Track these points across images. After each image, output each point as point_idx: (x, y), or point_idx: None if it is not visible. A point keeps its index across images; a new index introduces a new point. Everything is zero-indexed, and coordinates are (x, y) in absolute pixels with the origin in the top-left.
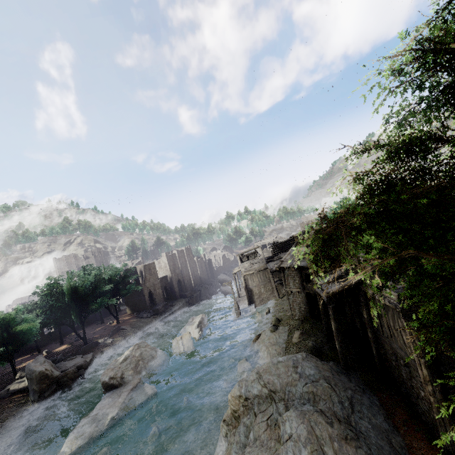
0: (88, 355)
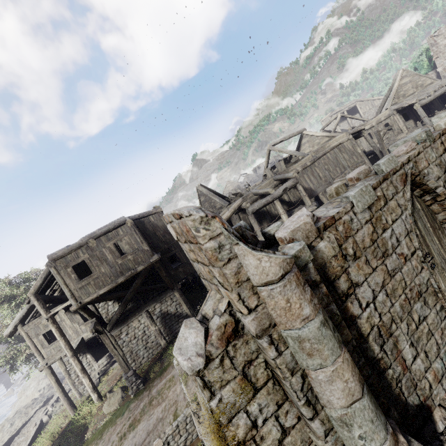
0: None
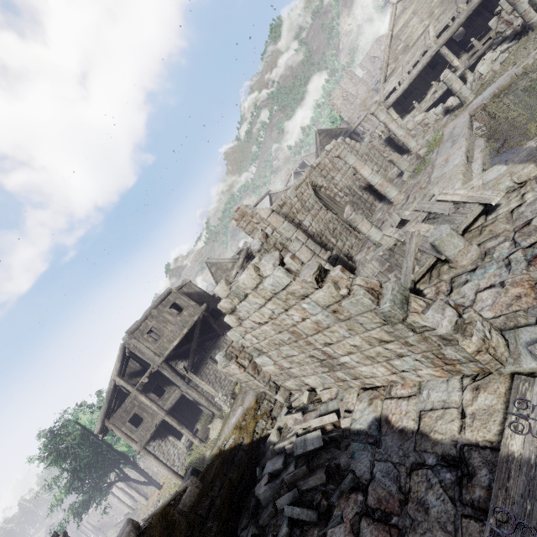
0: None
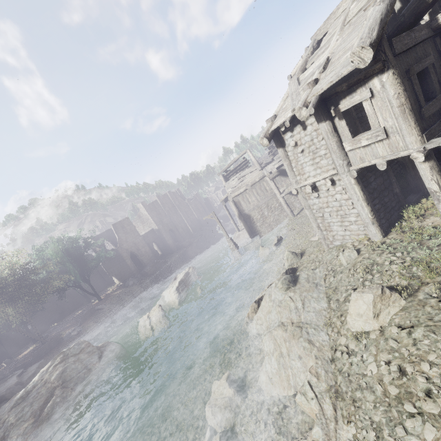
0: (32, 367)
